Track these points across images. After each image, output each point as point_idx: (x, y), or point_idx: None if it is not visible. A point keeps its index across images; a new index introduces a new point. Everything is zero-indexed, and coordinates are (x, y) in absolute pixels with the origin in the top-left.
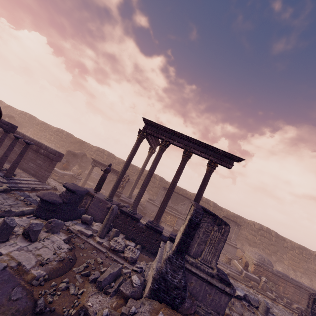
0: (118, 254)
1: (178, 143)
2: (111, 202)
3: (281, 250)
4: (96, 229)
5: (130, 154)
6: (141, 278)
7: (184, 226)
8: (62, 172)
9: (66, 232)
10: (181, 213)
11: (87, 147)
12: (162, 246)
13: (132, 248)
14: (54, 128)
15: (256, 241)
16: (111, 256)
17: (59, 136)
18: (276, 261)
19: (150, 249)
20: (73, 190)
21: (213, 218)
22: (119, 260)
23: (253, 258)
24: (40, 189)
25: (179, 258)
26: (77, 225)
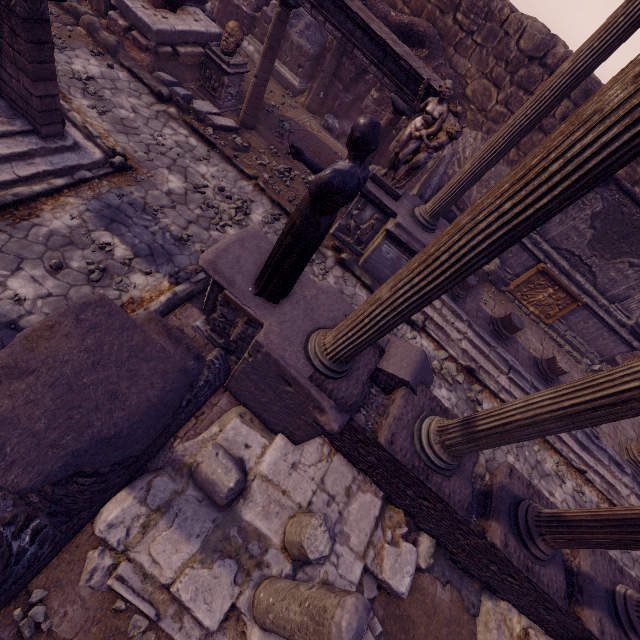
0: None
1: None
2: (341, 379)
3: None
4: (257, 530)
5: None
6: None
7: None
8: (162, 23)
9: (106, 610)
10: (605, 289)
11: None
12: None
13: None
14: None
15: None
16: None
17: None
18: None
19: (467, 567)
20: (40, 485)
21: None
22: None
23: None
24: (28, 195)
25: None
26: (168, 521)
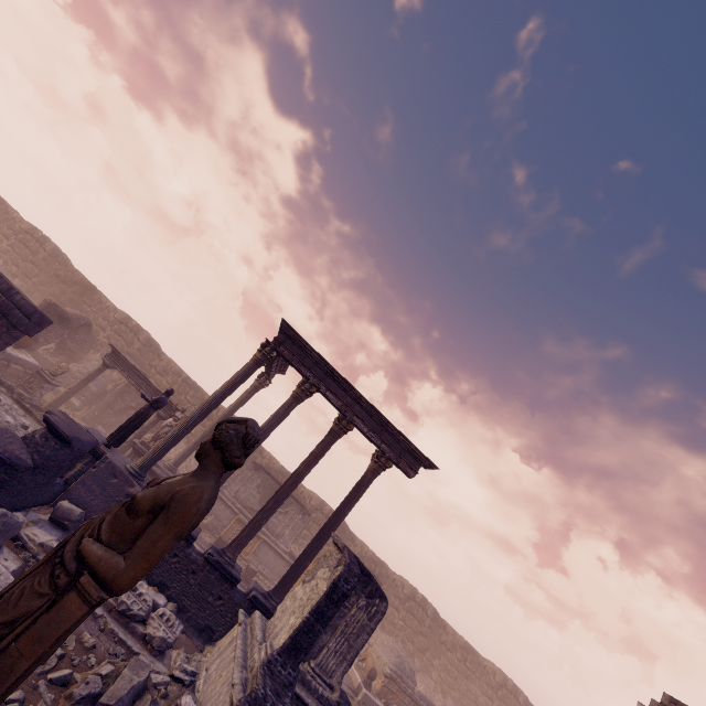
0: (131, 624)
1: (335, 398)
2: (140, 481)
3: (434, 647)
4: None
5: (228, 384)
6: (197, 703)
7: (315, 593)
8: (12, 351)
9: (10, 544)
10: (273, 530)
11: (96, 305)
12: (243, 623)
13: (169, 614)
14: (21, 222)
15: (397, 621)
16: (113, 630)
17: (28, 248)
18: (418, 671)
19: (196, 617)
20: (67, 438)
21: (362, 581)
22: (130, 643)
23: (385, 662)
24: None
25: (289, 665)
26: (39, 527)
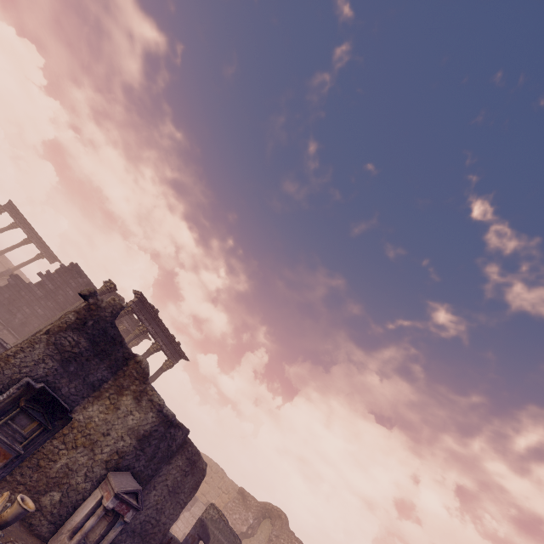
0: None
1: (27, 232)
2: None
3: None
4: None
5: None
6: None
7: None
8: None
9: None
10: None
11: None
12: None
13: None
14: None
15: None
16: None
17: None
18: None
19: None
20: None
21: None
22: None
23: None
24: None
25: None
26: None
